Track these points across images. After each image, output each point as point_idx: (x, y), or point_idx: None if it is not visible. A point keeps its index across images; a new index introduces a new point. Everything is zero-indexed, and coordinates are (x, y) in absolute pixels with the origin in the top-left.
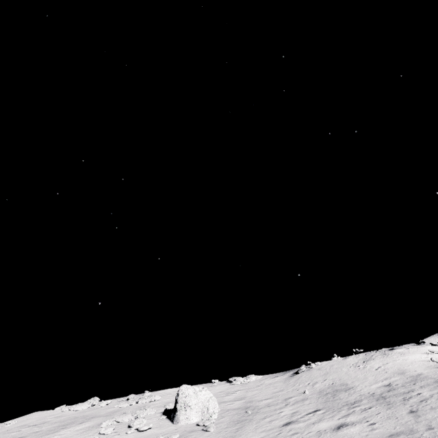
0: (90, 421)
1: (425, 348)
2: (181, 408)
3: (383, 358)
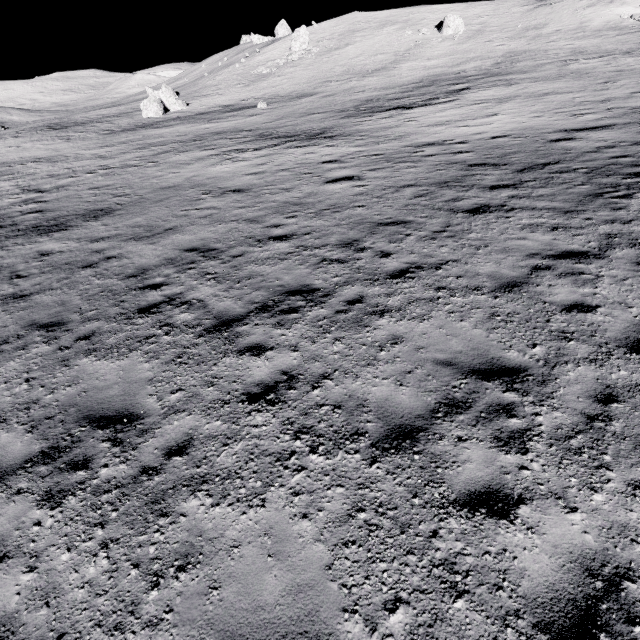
0: (396, 25)
1: None
2: (445, 27)
3: (601, 7)
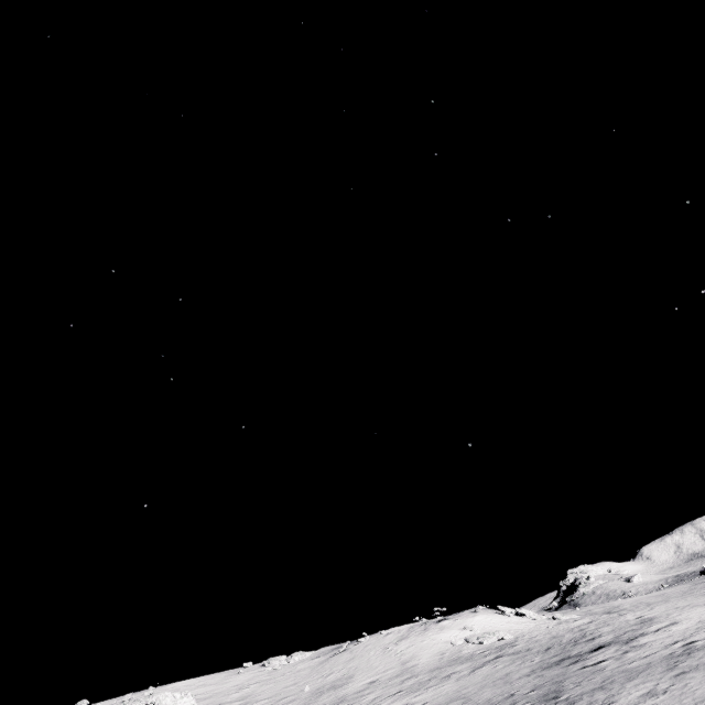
0: None
1: (471, 620)
2: None
3: (417, 636)
